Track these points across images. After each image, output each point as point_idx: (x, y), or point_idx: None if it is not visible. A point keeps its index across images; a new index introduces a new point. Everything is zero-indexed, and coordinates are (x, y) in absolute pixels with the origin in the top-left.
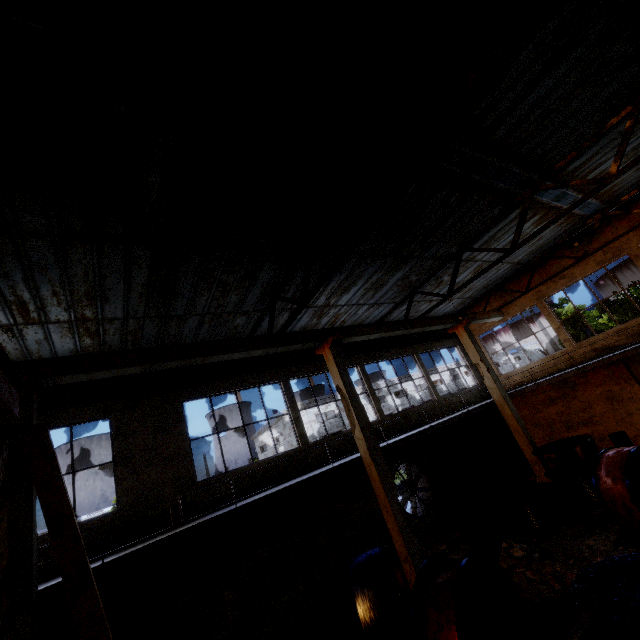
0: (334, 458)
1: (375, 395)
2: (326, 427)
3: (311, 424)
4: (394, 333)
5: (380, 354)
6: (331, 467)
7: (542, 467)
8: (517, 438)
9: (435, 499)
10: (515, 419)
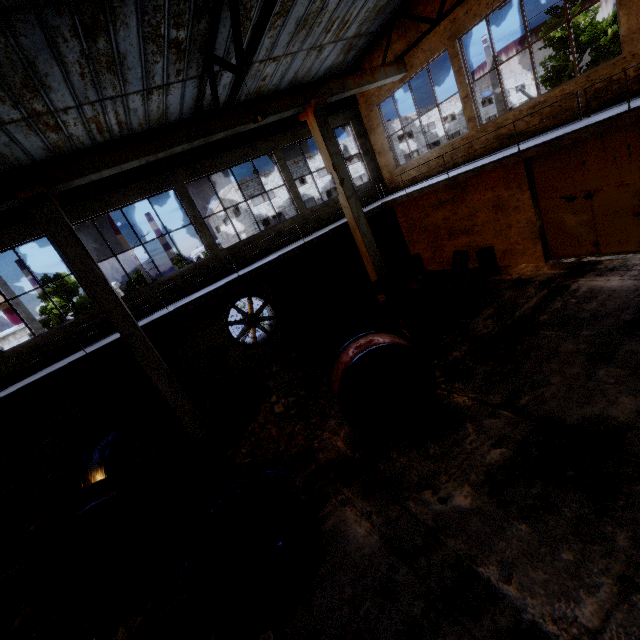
0: (147, 312)
1: (203, 226)
2: (264, 210)
3: (246, 209)
4: (174, 150)
5: (211, 163)
6: (82, 355)
7: (384, 295)
8: (366, 265)
9: (280, 325)
10: (364, 246)
